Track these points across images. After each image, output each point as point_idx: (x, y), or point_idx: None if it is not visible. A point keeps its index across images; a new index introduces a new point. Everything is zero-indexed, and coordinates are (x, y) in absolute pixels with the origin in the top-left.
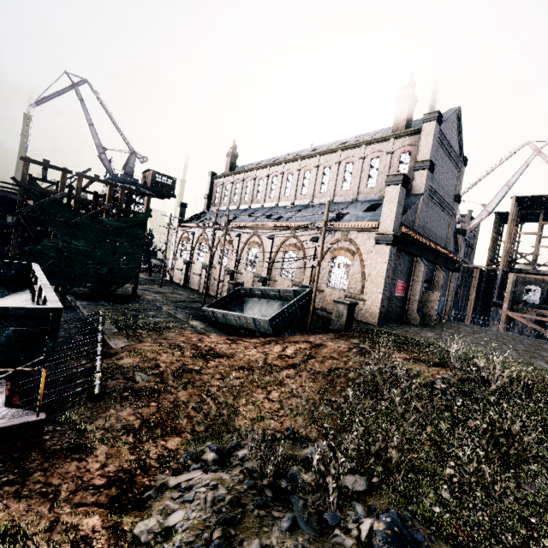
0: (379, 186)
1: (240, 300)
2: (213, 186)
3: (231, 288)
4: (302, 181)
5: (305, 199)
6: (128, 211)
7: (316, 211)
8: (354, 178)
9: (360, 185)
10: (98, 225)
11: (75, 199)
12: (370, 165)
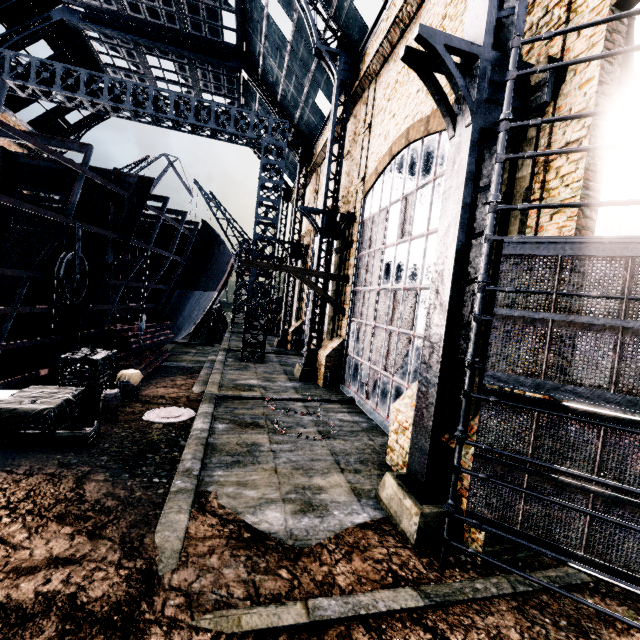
0: None
1: None
2: None
3: None
4: None
5: None
6: None
7: None
8: None
9: None
10: None
11: None
12: None
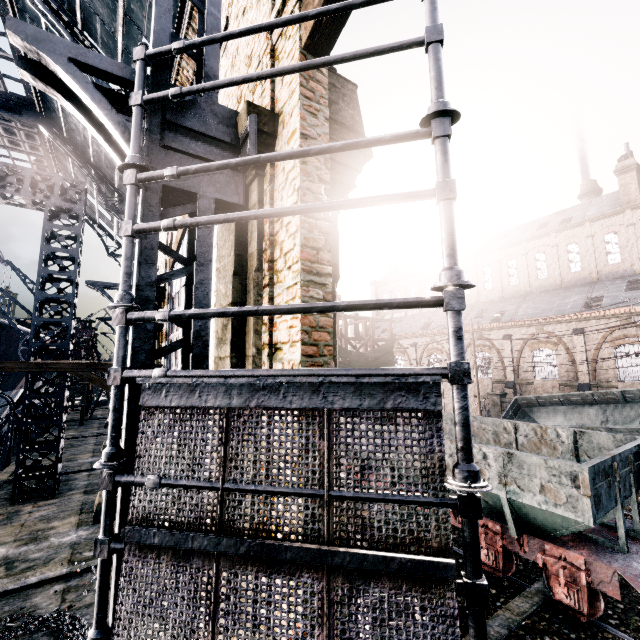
0: (627, 260)
1: (520, 411)
2: (378, 294)
3: (496, 399)
4: (507, 272)
5: (518, 290)
6: (379, 340)
7: (547, 299)
8: (584, 258)
9: (597, 263)
10: (363, 359)
11: (346, 340)
12: (604, 241)
